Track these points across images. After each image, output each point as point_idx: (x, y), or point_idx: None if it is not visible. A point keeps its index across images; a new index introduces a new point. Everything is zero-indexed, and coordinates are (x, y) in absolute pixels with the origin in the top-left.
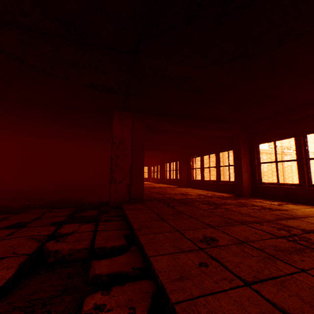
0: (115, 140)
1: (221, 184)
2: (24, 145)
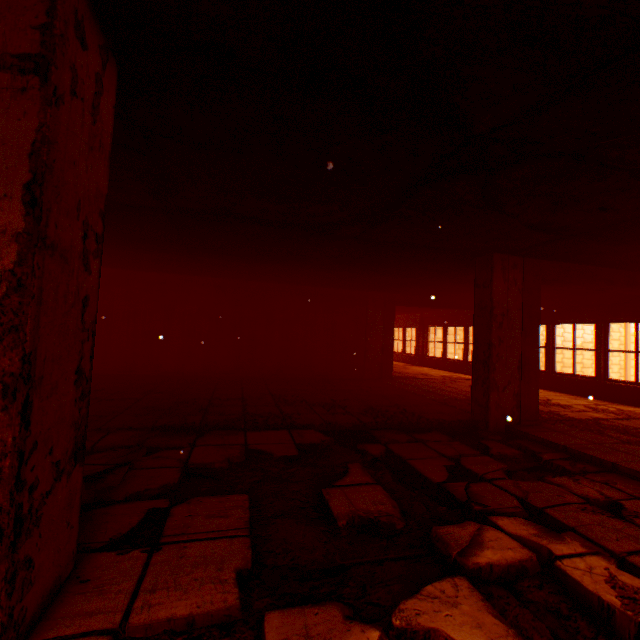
0: (495, 310)
1: (611, 385)
2: (223, 293)
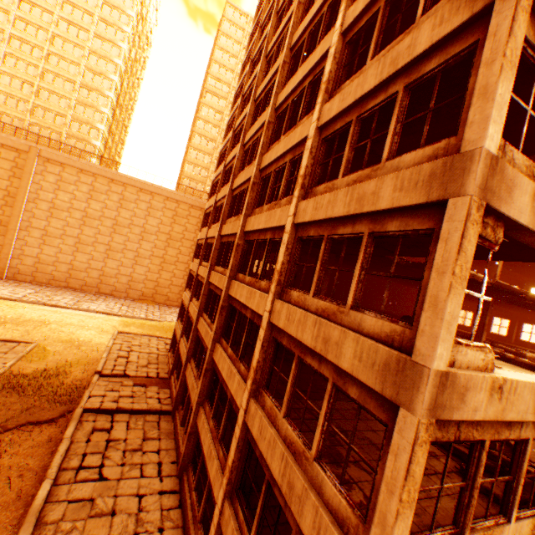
0: None
1: (491, 333)
2: (391, 287)
